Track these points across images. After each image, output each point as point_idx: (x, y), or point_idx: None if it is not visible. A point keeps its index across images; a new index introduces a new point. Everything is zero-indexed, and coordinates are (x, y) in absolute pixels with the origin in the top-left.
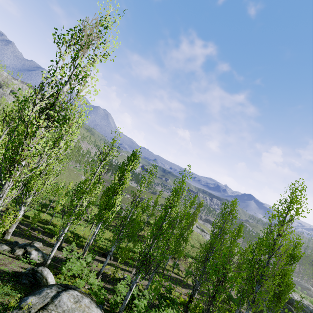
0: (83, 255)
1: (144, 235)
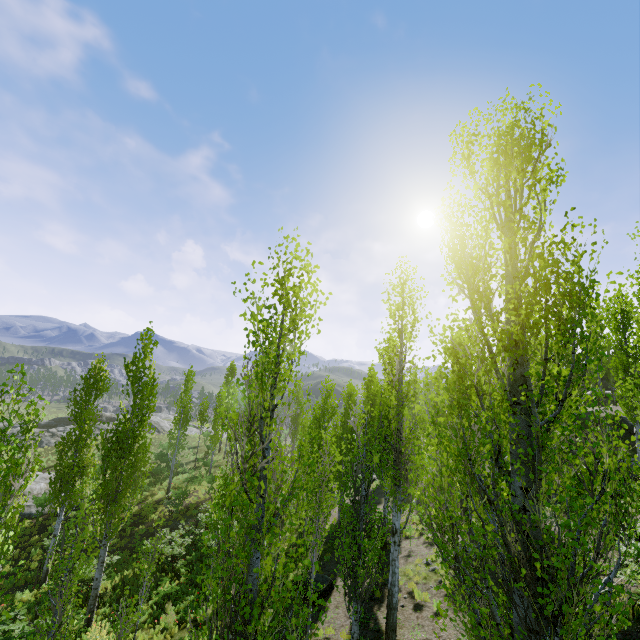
0: (396, 625)
1: (193, 504)
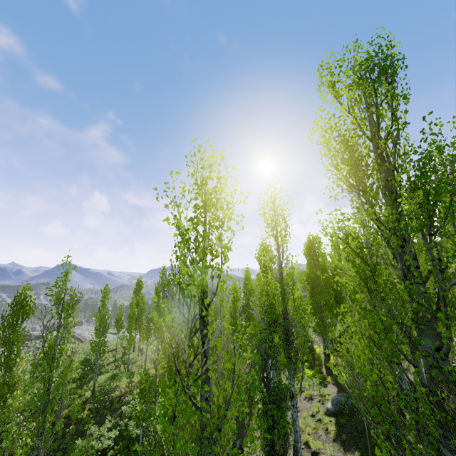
0: None
1: (116, 398)
